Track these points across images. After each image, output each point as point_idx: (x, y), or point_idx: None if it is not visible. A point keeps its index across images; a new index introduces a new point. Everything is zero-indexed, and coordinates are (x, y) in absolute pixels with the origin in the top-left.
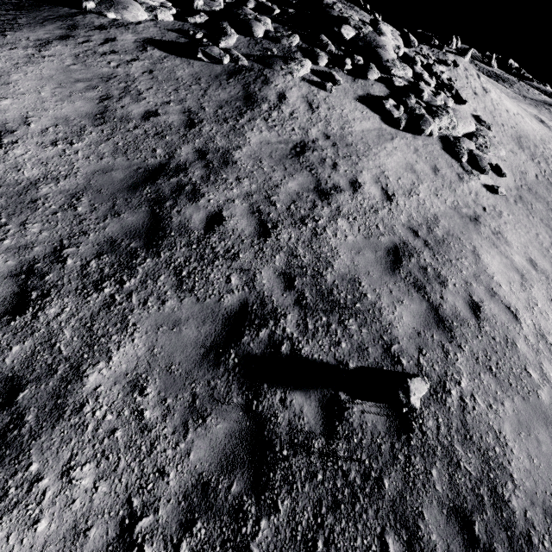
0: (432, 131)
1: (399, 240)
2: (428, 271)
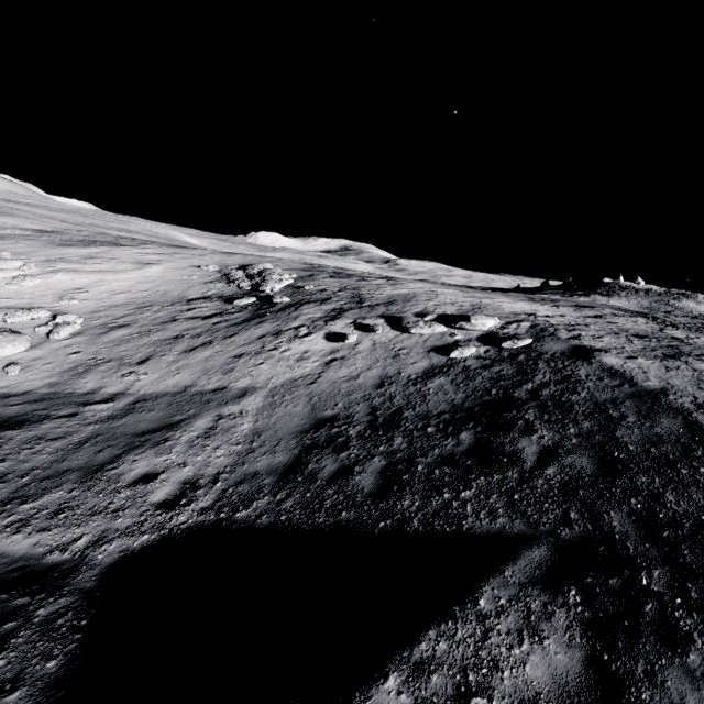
0: None
1: None
2: None
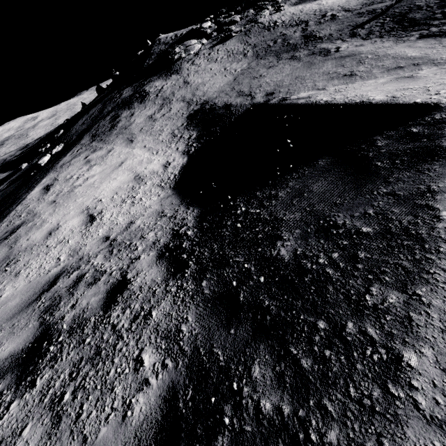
0: None
1: (360, 6)
2: (379, 0)
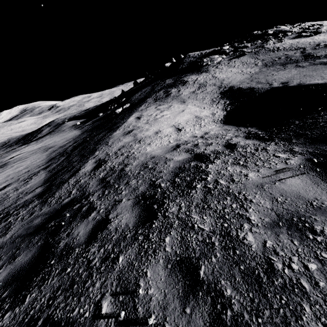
0: (323, 31)
1: None
2: None
